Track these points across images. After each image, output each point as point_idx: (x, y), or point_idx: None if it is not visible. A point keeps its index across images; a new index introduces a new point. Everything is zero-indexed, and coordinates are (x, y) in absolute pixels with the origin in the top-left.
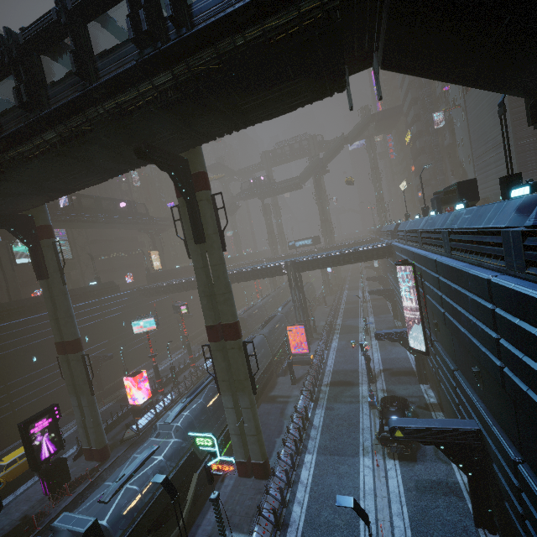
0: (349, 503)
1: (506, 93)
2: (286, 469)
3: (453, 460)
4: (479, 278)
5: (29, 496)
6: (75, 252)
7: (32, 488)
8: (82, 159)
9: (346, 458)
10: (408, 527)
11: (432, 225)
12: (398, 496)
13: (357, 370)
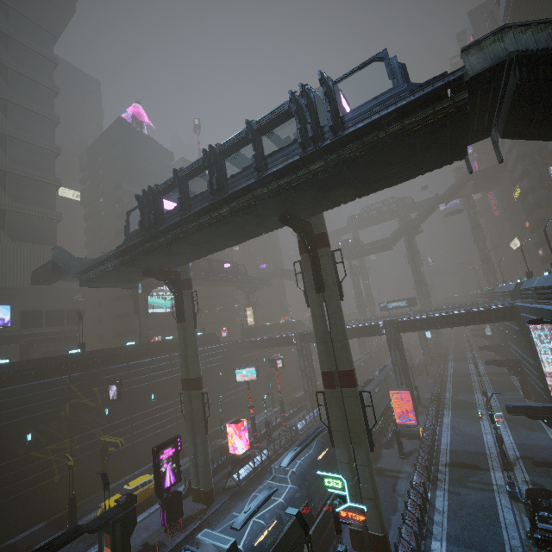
0: None
1: None
2: (412, 548)
3: None
4: None
5: (147, 525)
6: None
7: (149, 518)
8: (237, 226)
9: None
10: None
11: None
12: None
13: (484, 453)
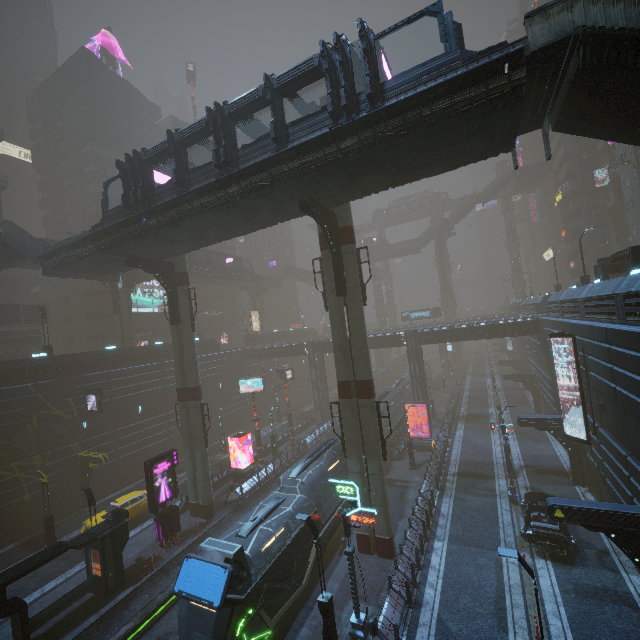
0: (513, 554)
1: None
2: (417, 547)
3: (627, 552)
4: None
5: (140, 541)
6: None
7: (141, 534)
8: (248, 211)
9: (484, 550)
10: (567, 627)
11: (600, 291)
12: (552, 596)
13: (491, 463)
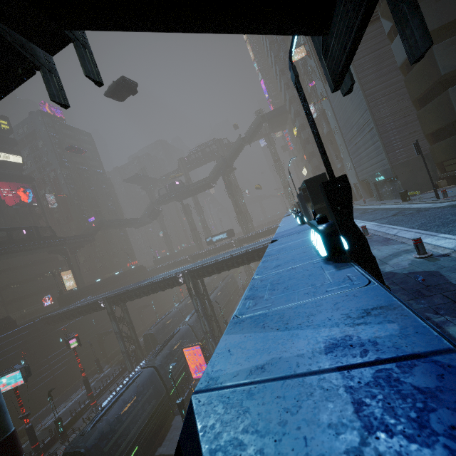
0: None
1: (263, 30)
2: None
3: None
4: None
5: None
6: None
7: None
8: None
9: None
10: None
11: None
12: None
13: None
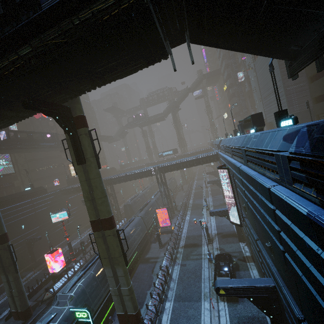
0: None
1: (272, 57)
2: (150, 318)
3: (259, 307)
4: (263, 186)
5: None
6: (16, 168)
7: None
8: None
9: (192, 303)
10: None
11: (236, 143)
12: None
13: (201, 235)
